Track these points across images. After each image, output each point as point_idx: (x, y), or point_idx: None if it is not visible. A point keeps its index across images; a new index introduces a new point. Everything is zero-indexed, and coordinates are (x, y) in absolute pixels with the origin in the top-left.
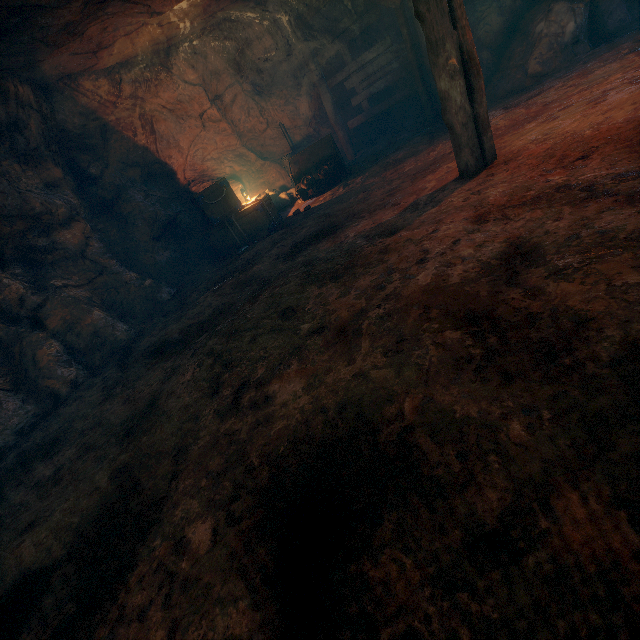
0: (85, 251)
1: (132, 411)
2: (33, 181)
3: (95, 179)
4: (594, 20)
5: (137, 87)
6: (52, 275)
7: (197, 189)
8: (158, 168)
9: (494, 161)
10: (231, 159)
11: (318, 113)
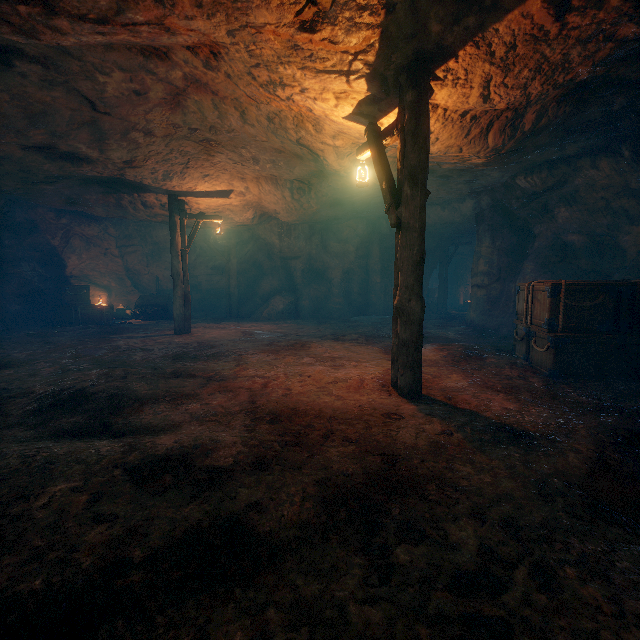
0: None
1: None
2: None
3: (4, 246)
4: (297, 309)
5: (73, 222)
6: None
7: (75, 282)
8: (56, 259)
9: (189, 333)
10: (113, 278)
11: None
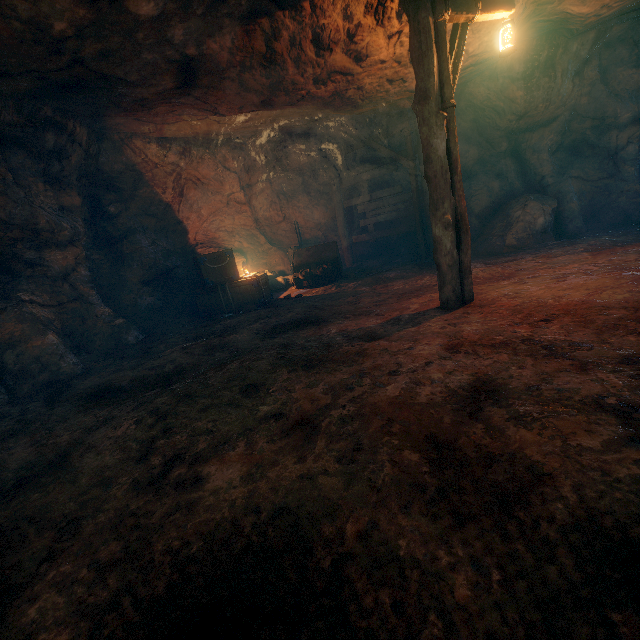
0: (69, 275)
1: (37, 457)
2: (50, 201)
3: (110, 216)
4: (558, 221)
5: (182, 158)
6: (23, 287)
7: (203, 251)
8: (173, 224)
9: (471, 302)
10: (243, 236)
11: (330, 222)
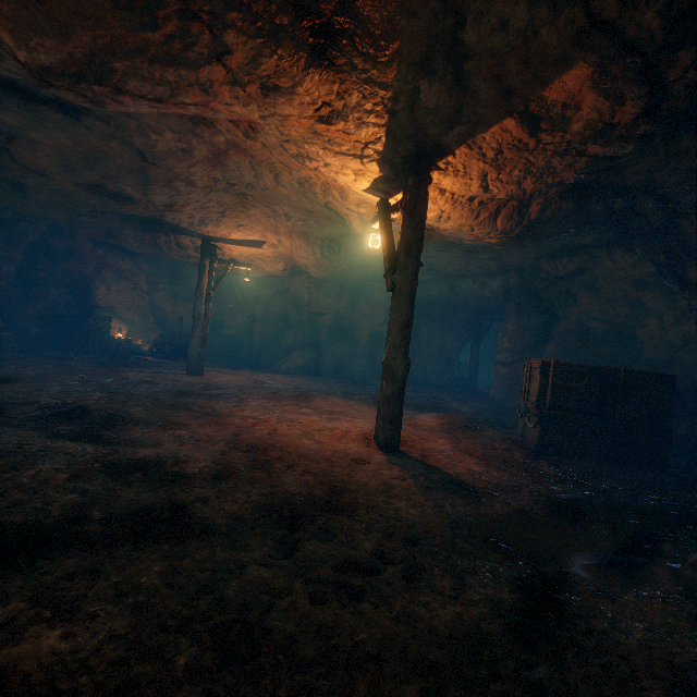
0: None
1: None
2: (2, 253)
3: (38, 269)
4: (318, 366)
5: (108, 254)
6: None
7: (99, 312)
8: (85, 288)
9: (201, 375)
10: (138, 312)
11: None
